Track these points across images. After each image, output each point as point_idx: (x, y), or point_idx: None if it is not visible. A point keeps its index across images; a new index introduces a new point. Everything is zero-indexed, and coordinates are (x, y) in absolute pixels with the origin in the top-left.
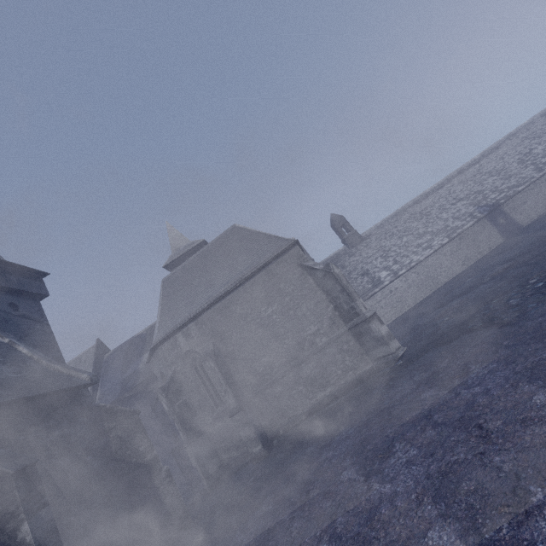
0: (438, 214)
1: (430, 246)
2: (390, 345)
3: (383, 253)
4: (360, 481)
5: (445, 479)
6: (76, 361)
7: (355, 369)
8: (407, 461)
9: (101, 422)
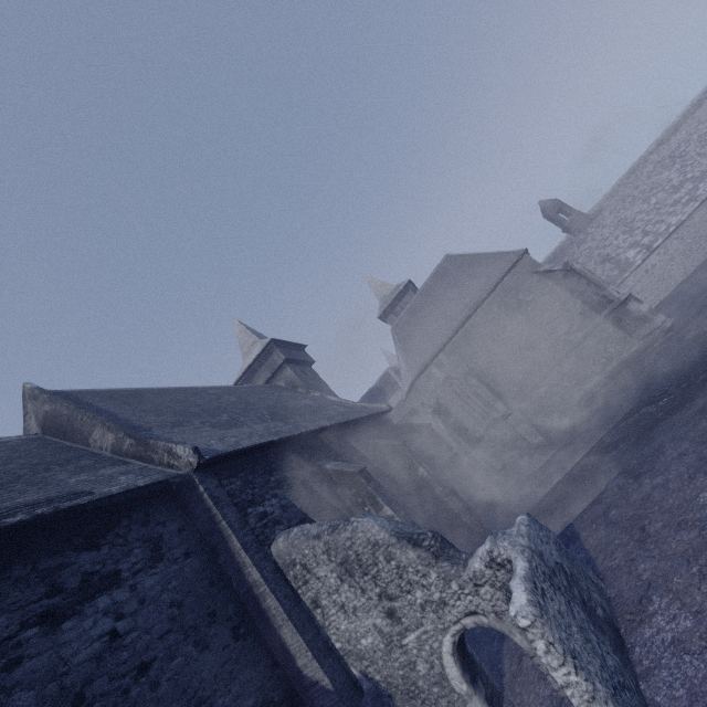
0: (698, 150)
1: (693, 199)
2: (654, 321)
3: (625, 228)
4: (645, 405)
5: (706, 372)
6: None
7: (620, 354)
8: (680, 380)
9: (409, 434)
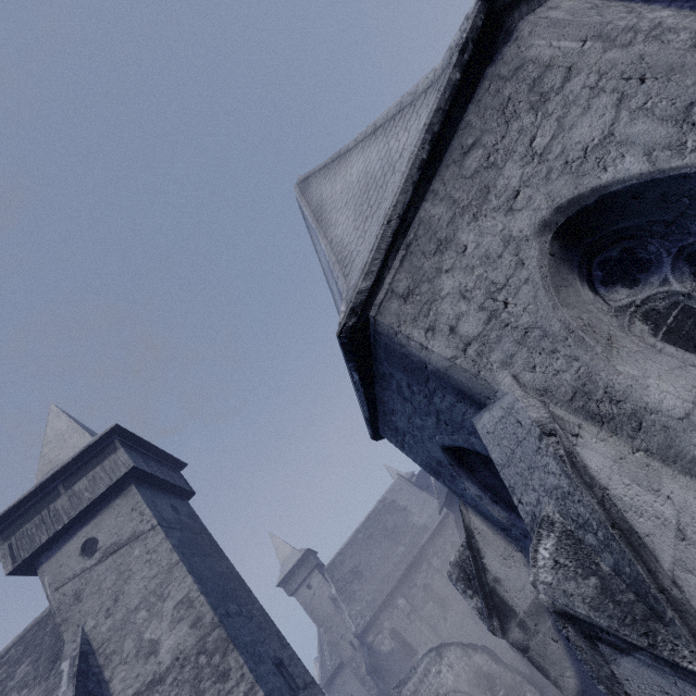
0: None
1: None
2: None
3: None
4: None
5: None
6: (390, 492)
7: None
8: None
9: None
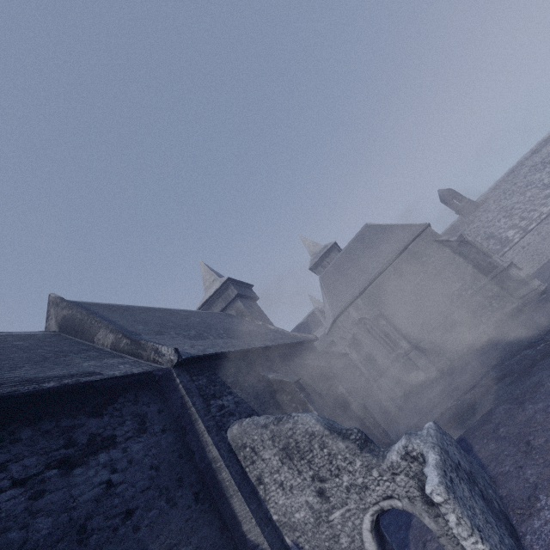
0: None
1: None
2: (531, 284)
3: (506, 214)
4: (525, 348)
5: None
6: None
7: (502, 309)
8: None
9: (330, 360)
